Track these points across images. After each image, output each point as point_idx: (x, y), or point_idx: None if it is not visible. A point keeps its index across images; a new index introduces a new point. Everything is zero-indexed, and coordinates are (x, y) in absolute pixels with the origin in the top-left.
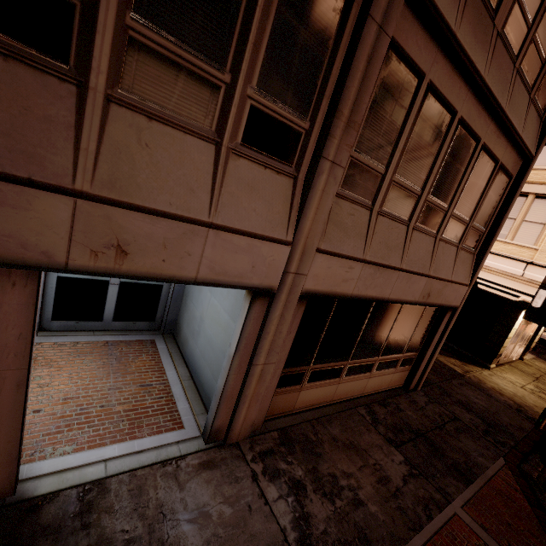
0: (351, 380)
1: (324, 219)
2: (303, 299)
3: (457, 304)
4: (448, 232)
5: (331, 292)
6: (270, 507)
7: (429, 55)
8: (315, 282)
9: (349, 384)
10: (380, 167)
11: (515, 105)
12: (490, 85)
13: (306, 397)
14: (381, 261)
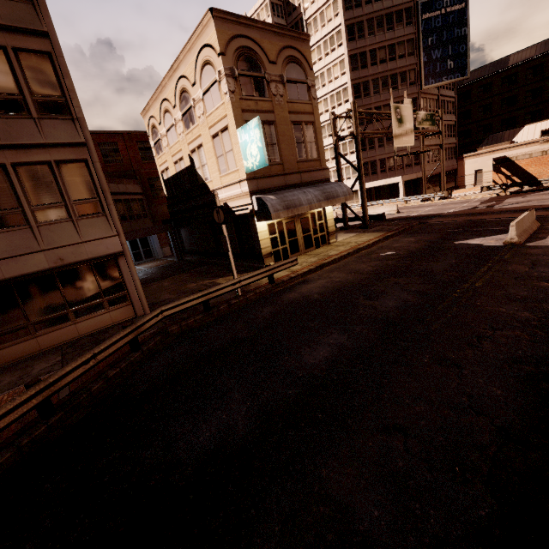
0: (52, 332)
1: None
2: None
3: (118, 250)
4: (44, 219)
5: None
6: None
7: None
8: None
9: (51, 335)
10: None
11: (13, 133)
12: None
13: (4, 355)
14: None
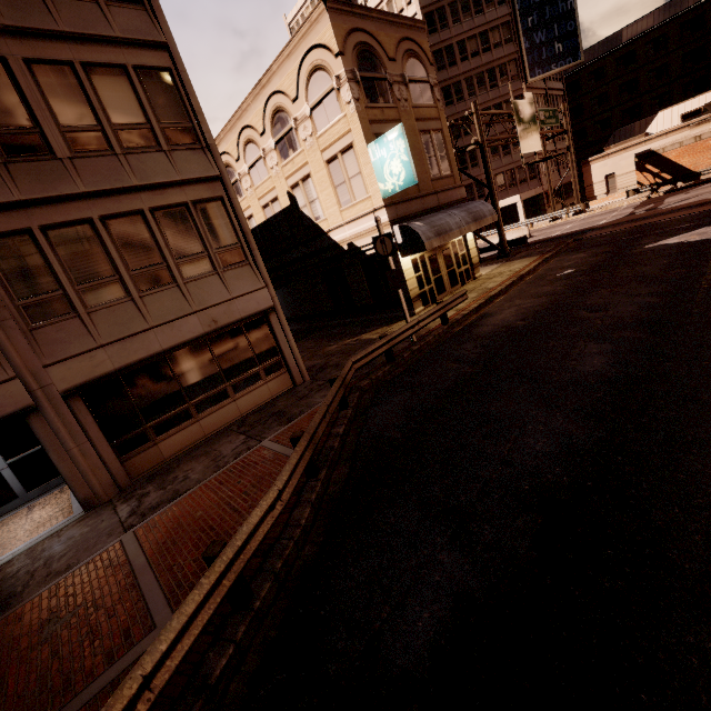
0: (213, 413)
1: (30, 350)
2: (73, 396)
3: (269, 305)
4: (189, 274)
5: (91, 379)
6: (117, 514)
7: (21, 218)
8: (67, 383)
9: (213, 416)
10: (55, 292)
11: (147, 171)
12: (97, 188)
13: (170, 445)
14: (123, 336)
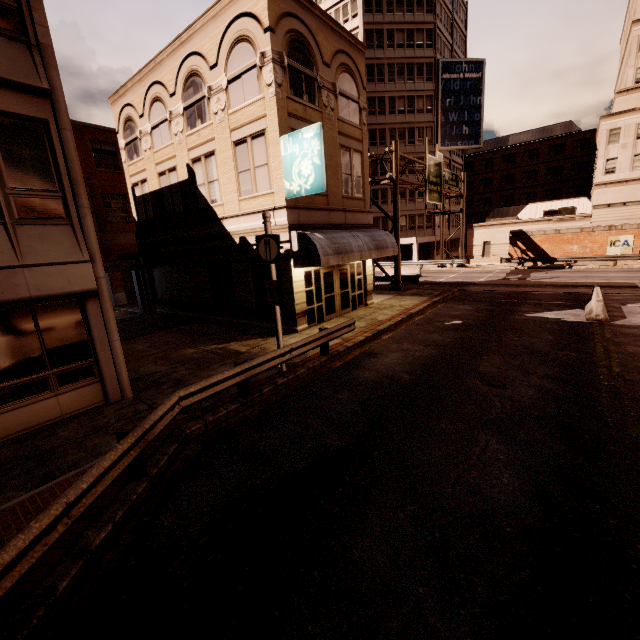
0: None
1: None
2: None
3: (89, 287)
4: None
5: None
6: None
7: None
8: None
9: None
10: None
11: None
12: None
13: None
14: None
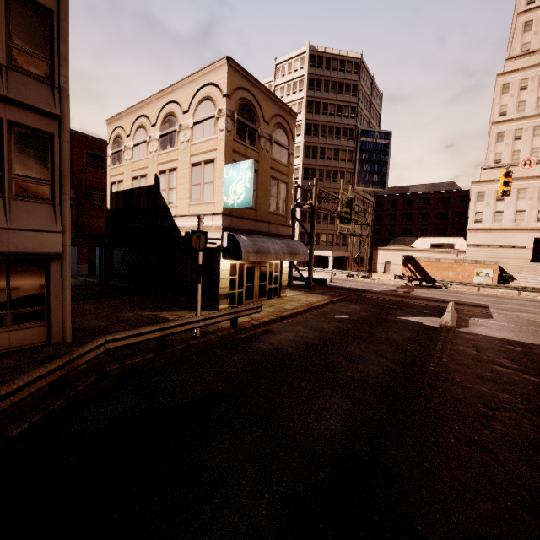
0: None
1: None
2: None
3: (56, 250)
4: None
5: None
6: None
7: None
8: None
9: None
10: None
11: None
12: None
13: None
14: None
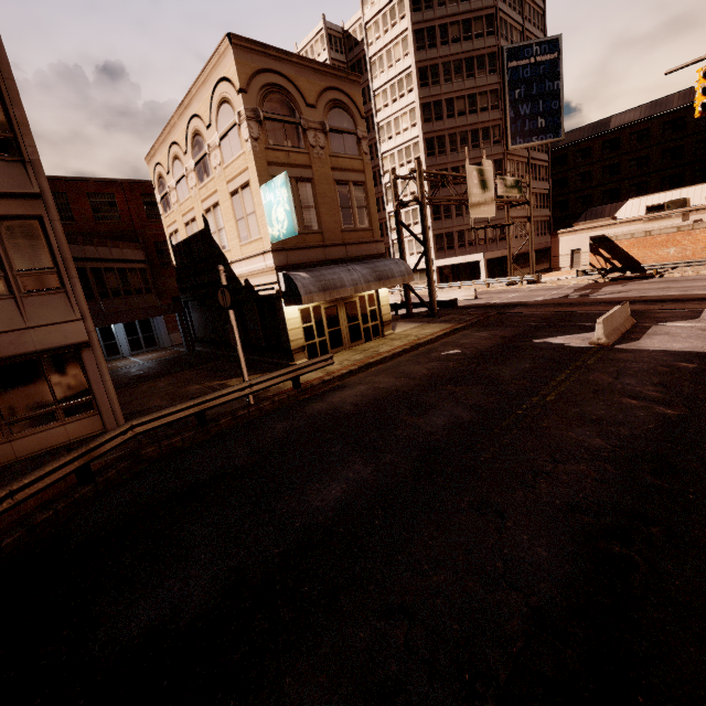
0: None
1: None
2: None
3: (82, 339)
4: None
5: None
6: None
7: None
8: None
9: None
10: None
11: None
12: None
13: None
14: None
